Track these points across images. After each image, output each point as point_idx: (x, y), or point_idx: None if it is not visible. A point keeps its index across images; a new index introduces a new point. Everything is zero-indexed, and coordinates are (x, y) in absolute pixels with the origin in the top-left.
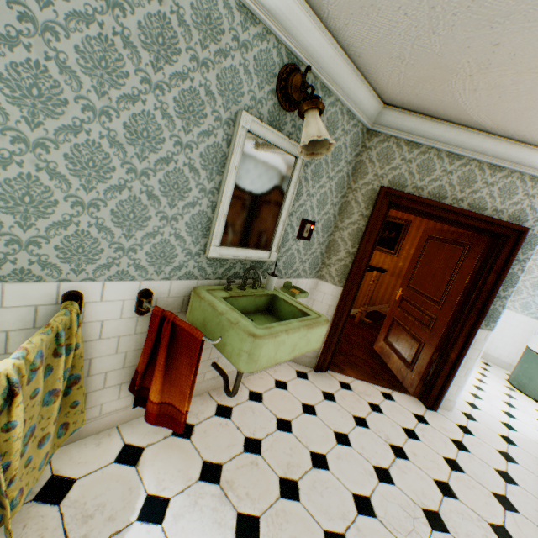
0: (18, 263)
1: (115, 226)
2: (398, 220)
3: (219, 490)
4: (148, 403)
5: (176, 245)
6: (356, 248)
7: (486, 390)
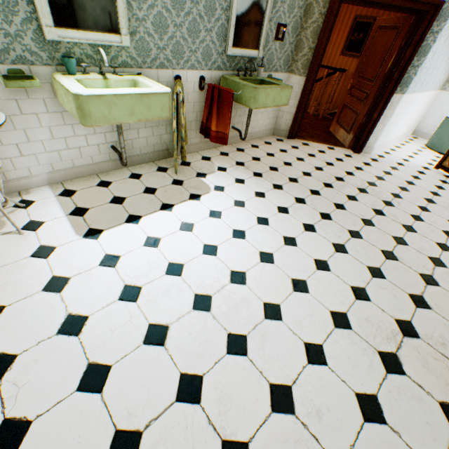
0: (160, 60)
1: (188, 38)
2: (367, 20)
3: (245, 168)
4: (211, 133)
5: (212, 48)
6: (315, 44)
7: (402, 148)
